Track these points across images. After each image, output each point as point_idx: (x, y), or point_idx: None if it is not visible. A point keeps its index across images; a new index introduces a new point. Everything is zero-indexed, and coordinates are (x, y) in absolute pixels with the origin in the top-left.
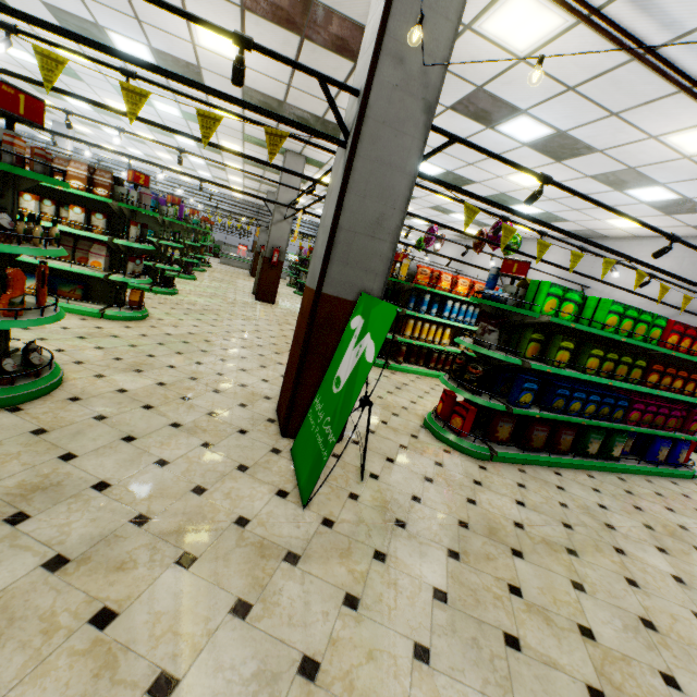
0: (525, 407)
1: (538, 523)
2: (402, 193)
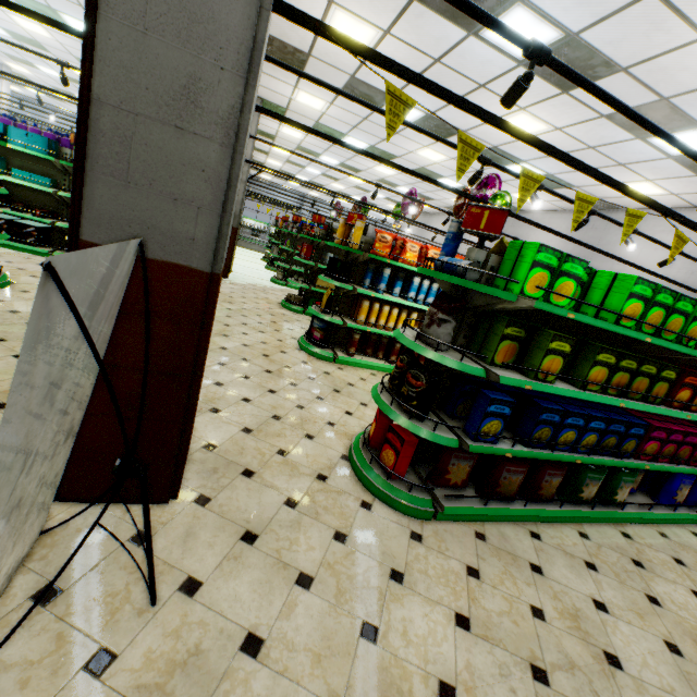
0: (490, 441)
1: (487, 677)
2: (236, 33)
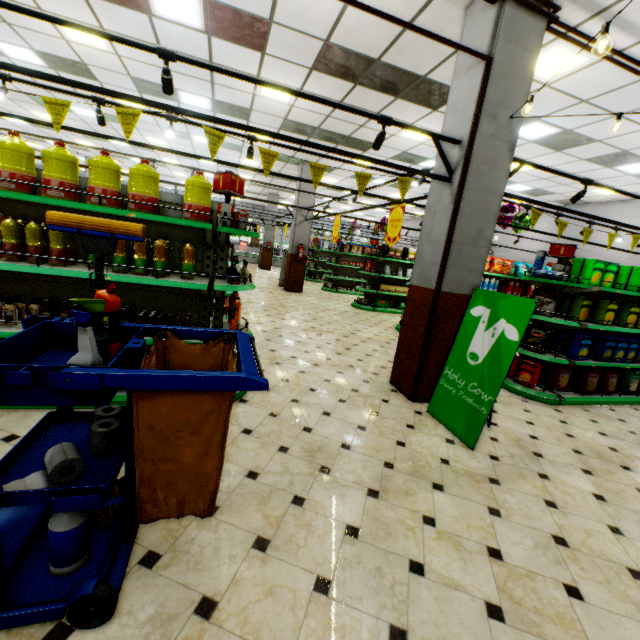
0: (582, 360)
1: (624, 447)
2: (494, 210)
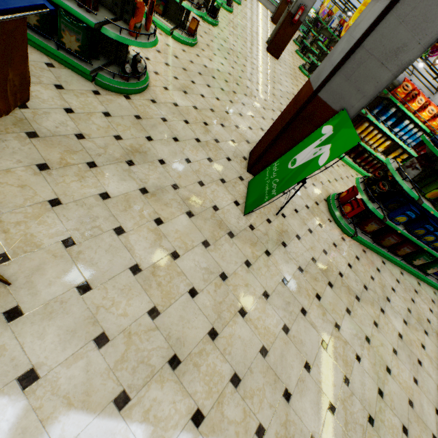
0: (395, 223)
1: (351, 278)
2: (437, 29)
